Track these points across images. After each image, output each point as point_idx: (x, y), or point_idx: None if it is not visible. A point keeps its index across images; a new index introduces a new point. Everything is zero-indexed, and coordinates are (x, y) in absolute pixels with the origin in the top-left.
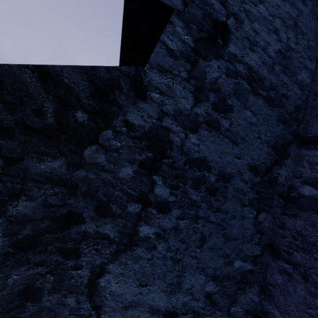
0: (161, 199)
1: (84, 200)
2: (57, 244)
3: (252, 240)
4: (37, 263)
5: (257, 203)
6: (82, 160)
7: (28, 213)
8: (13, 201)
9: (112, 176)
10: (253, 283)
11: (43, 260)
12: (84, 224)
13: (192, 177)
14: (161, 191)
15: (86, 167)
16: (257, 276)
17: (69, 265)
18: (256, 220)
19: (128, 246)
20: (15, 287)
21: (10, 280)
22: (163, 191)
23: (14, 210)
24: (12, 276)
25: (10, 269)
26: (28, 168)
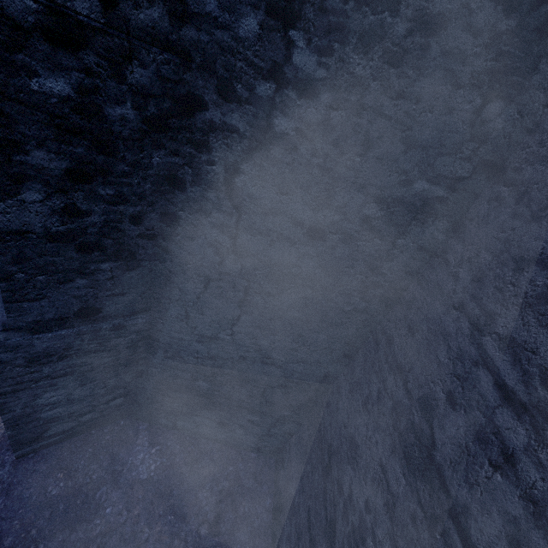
0: (304, 75)
1: (202, 77)
2: (186, 134)
3: (457, 152)
4: (173, 151)
5: (490, 82)
6: (186, 8)
7: (147, 86)
8: (128, 65)
9: (230, 36)
10: (441, 216)
11: (177, 150)
12: (208, 112)
13: (358, 28)
14: (303, 59)
15: (194, 22)
16: (451, 207)
17: (203, 159)
18: (477, 117)
19: (262, 144)
20: (161, 171)
21: (154, 161)
22: (307, 60)
23: (133, 78)
24: (154, 157)
25: (150, 148)
26: (128, 18)
